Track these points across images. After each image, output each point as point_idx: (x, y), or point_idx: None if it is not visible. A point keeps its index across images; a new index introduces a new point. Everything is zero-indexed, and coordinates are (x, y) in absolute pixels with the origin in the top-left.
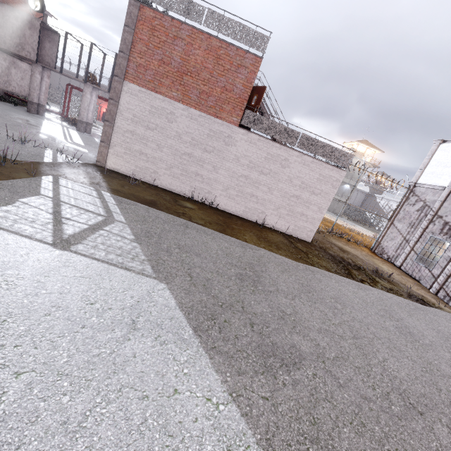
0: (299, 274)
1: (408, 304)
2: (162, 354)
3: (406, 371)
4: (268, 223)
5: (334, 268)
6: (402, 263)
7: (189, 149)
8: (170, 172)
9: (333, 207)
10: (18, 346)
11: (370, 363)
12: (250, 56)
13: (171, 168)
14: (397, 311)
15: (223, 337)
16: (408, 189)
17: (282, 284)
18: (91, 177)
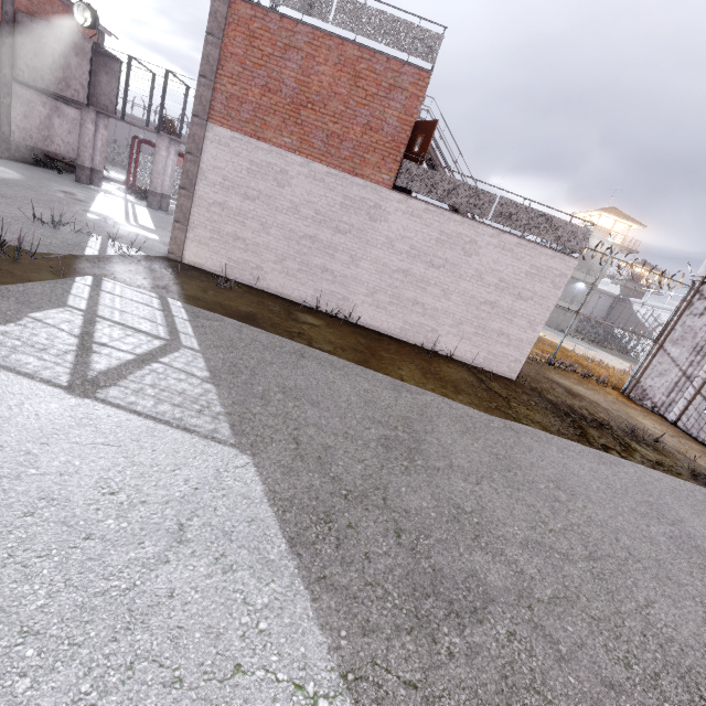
0: (493, 437)
1: (692, 491)
2: (223, 590)
3: (693, 627)
4: (443, 347)
5: (556, 425)
6: (680, 417)
7: (311, 229)
8: (283, 267)
9: (557, 320)
10: None
11: (620, 609)
12: (410, 69)
13: (284, 260)
14: (671, 506)
15: (343, 558)
16: (690, 289)
17: (461, 455)
18: (155, 277)
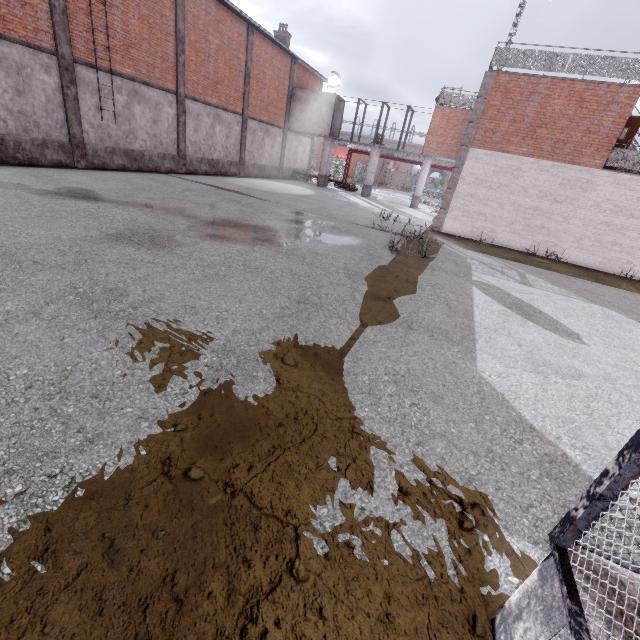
0: None
1: None
2: None
3: None
4: (636, 274)
5: None
6: None
7: (534, 203)
8: (510, 228)
9: None
10: (581, 317)
11: None
12: (626, 89)
13: (511, 224)
14: None
15: None
16: None
17: None
18: (454, 242)
